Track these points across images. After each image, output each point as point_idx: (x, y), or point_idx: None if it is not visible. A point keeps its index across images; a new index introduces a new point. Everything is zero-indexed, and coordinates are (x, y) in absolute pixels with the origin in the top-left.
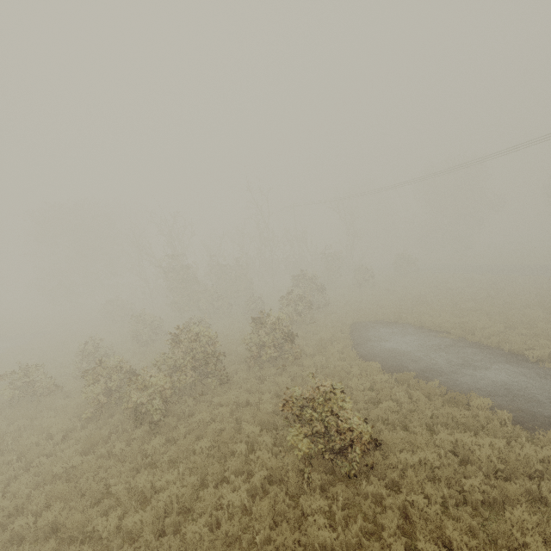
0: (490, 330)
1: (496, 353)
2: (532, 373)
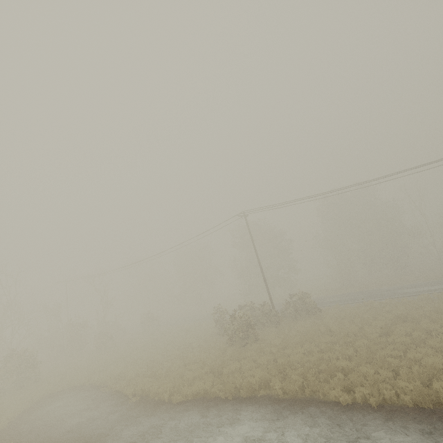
0: (128, 376)
1: (118, 397)
2: (118, 409)
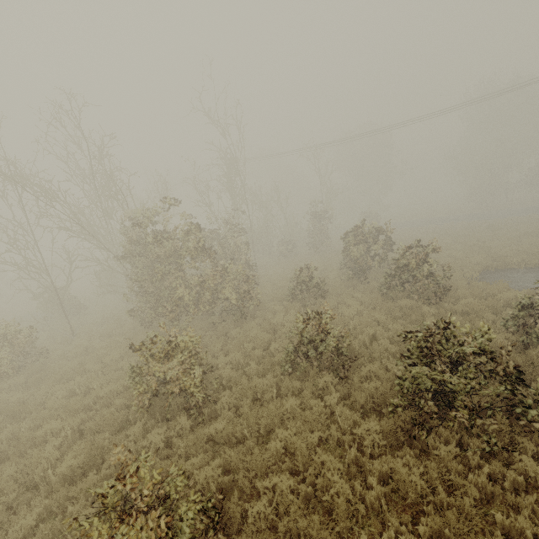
0: None
1: None
2: None
